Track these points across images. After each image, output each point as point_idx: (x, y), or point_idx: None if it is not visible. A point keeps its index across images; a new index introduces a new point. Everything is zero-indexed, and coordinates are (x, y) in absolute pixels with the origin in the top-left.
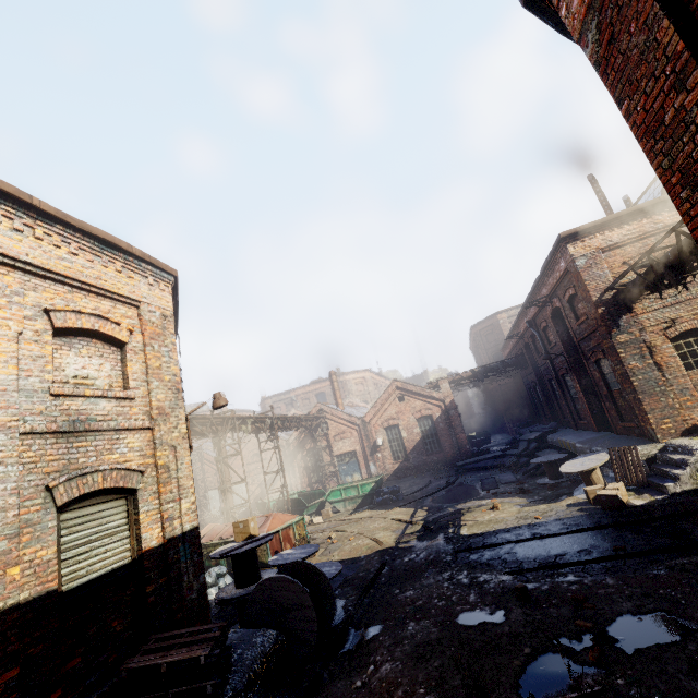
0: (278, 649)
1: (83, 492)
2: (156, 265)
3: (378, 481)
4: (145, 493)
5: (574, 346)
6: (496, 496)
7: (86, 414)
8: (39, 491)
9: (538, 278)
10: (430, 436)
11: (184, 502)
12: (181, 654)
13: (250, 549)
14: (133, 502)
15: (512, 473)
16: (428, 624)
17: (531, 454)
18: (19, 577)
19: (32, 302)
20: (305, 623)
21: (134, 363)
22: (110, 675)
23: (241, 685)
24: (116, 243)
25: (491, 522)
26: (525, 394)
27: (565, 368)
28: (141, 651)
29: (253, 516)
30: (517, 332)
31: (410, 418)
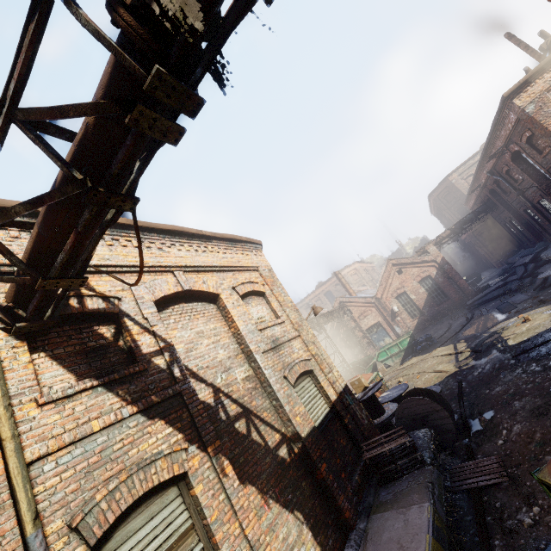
0: (435, 437)
1: (296, 376)
2: (253, 242)
3: (411, 335)
4: (316, 371)
5: (541, 175)
6: (520, 313)
7: (274, 336)
8: (282, 379)
9: (489, 136)
10: (434, 291)
11: (334, 372)
12: (393, 444)
13: (374, 392)
14: (313, 377)
15: (521, 294)
16: (528, 399)
17: (531, 274)
18: (301, 421)
19: (226, 286)
20: (442, 420)
21: (273, 302)
22: (354, 467)
23: (432, 455)
24: (236, 238)
25: (530, 330)
26: (500, 230)
27: (539, 195)
28: (364, 451)
29: (360, 375)
30: (478, 184)
31: (413, 283)
